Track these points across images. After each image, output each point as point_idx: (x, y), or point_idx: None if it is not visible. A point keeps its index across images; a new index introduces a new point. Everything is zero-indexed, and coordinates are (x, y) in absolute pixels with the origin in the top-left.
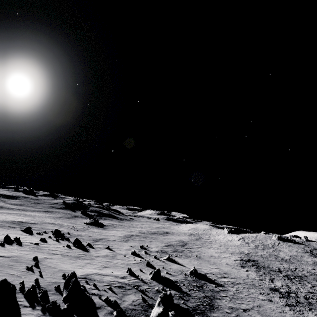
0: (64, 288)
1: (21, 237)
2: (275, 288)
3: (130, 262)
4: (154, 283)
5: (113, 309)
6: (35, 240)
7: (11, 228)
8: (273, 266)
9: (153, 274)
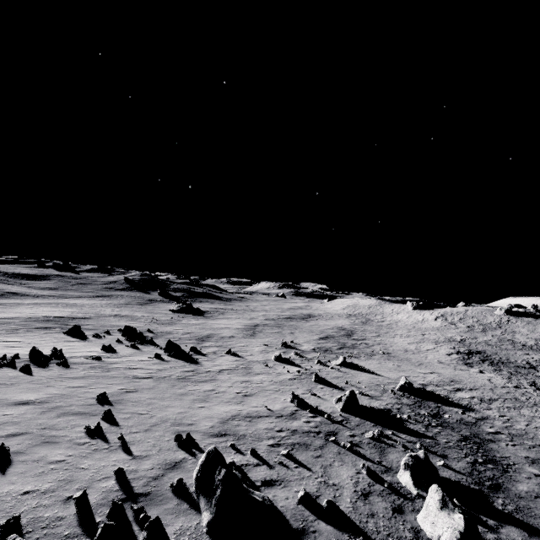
0: (197, 490)
1: (64, 345)
2: None
3: (282, 377)
4: (353, 421)
5: (335, 529)
6: (93, 350)
7: (44, 329)
8: (516, 360)
9: (344, 402)
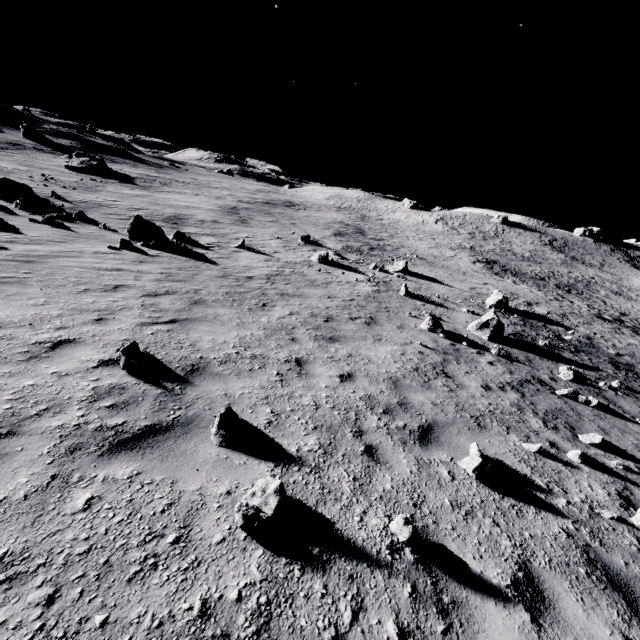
0: None
1: None
2: (597, 315)
3: (361, 289)
4: (517, 354)
5: None
6: None
7: None
8: (527, 271)
9: (493, 329)
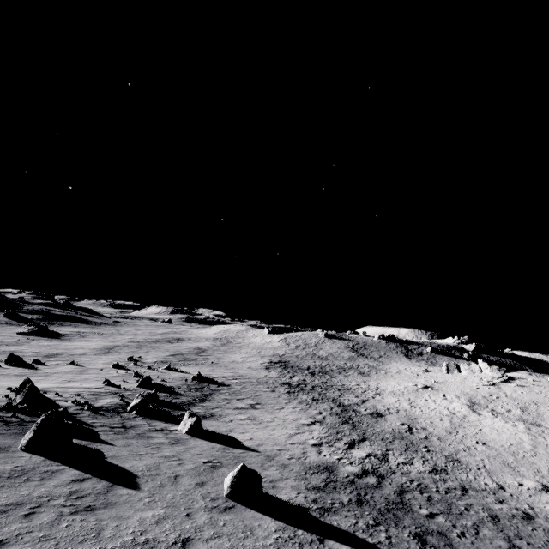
0: (16, 395)
1: None
2: (288, 382)
3: (110, 375)
4: (141, 390)
5: (83, 407)
6: None
7: None
8: (304, 365)
9: (140, 382)
